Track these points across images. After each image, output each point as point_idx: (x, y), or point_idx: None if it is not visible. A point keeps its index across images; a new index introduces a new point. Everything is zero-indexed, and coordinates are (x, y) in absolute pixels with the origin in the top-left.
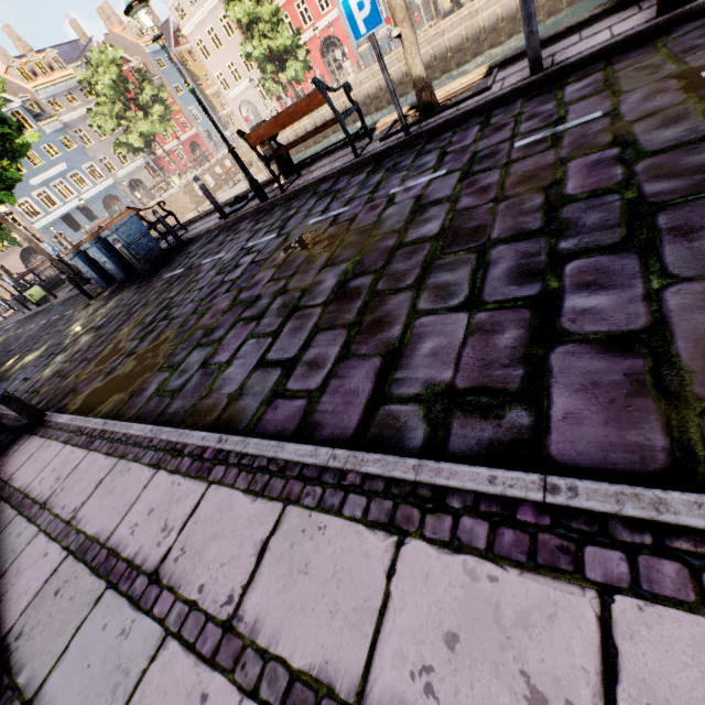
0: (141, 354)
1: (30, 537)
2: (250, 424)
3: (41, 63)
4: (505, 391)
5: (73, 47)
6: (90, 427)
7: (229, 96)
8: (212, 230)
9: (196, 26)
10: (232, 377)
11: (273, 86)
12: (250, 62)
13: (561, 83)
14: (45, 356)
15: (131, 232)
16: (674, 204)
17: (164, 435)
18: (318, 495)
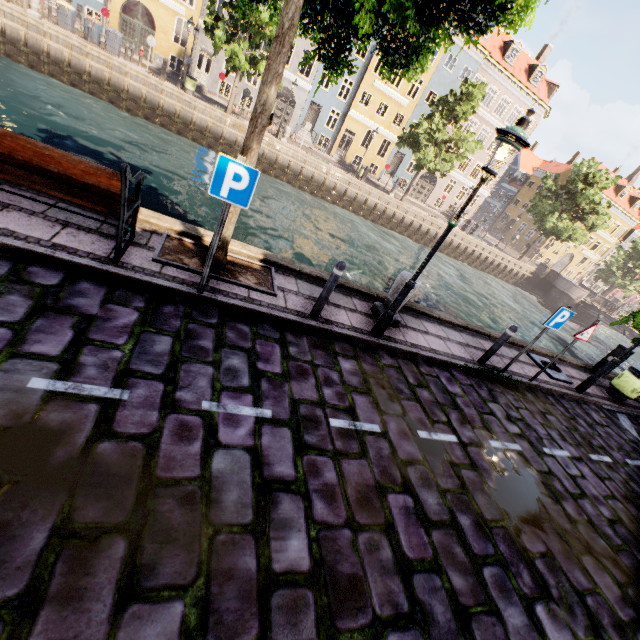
0: None
1: None
2: None
3: None
4: None
5: None
6: None
7: None
8: None
9: None
10: None
11: None
12: None
13: (332, 346)
14: None
15: None
16: (474, 613)
17: None
18: None
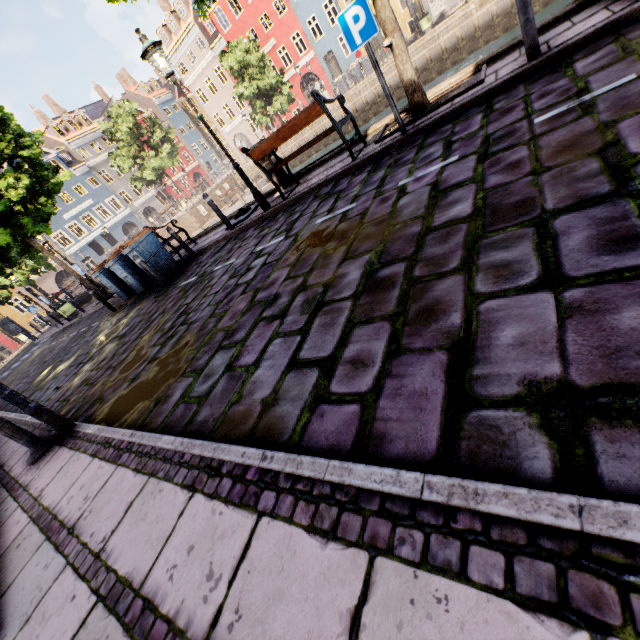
0: (163, 359)
1: (57, 570)
2: (294, 435)
3: (72, 121)
4: None
5: (97, 107)
6: (117, 439)
7: (225, 131)
8: (219, 241)
9: (196, 79)
10: (263, 380)
11: (262, 118)
12: (241, 102)
13: (565, 62)
14: (75, 365)
15: (149, 248)
16: None
17: (197, 450)
18: (420, 543)
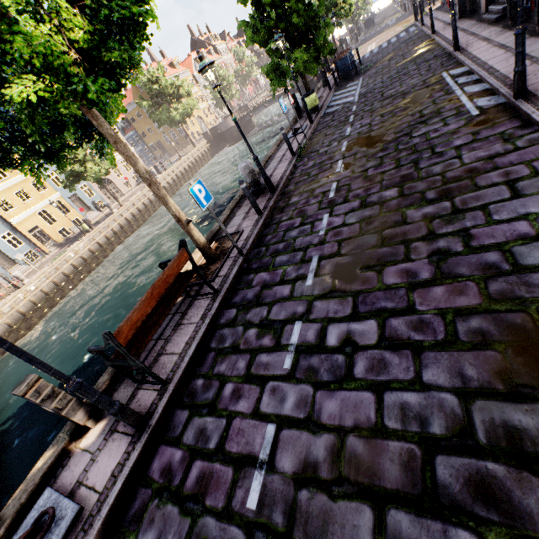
0: None
1: None
2: None
3: None
4: (500, 136)
5: None
6: None
7: None
8: None
9: None
10: (538, 203)
11: None
12: None
13: (281, 207)
14: None
15: None
16: (415, 149)
17: None
18: None
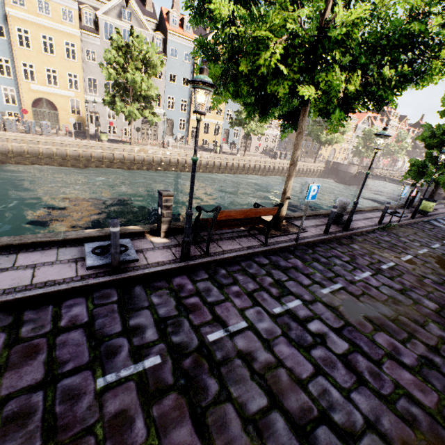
0: None
1: None
2: None
3: None
4: None
5: None
6: None
7: None
8: (90, 285)
9: None
10: None
11: None
12: None
13: (342, 242)
14: None
15: None
16: None
17: None
18: None
